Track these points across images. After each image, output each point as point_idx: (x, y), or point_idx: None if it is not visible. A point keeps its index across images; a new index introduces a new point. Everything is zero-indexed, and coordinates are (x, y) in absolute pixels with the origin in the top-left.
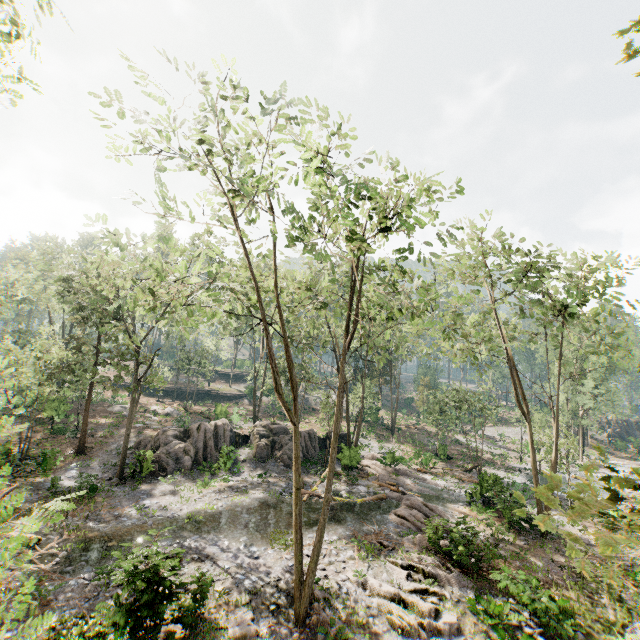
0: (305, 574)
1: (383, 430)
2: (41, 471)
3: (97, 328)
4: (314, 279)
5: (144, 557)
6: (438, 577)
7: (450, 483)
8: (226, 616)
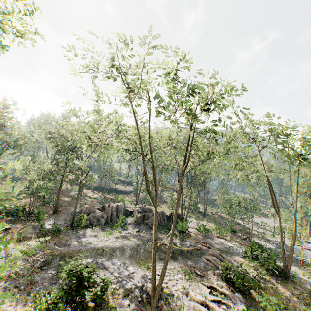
0: (156, 284)
1: (199, 214)
2: (37, 220)
3: (65, 155)
4: (168, 135)
5: (78, 266)
6: (227, 294)
7: (234, 245)
8: (116, 301)
